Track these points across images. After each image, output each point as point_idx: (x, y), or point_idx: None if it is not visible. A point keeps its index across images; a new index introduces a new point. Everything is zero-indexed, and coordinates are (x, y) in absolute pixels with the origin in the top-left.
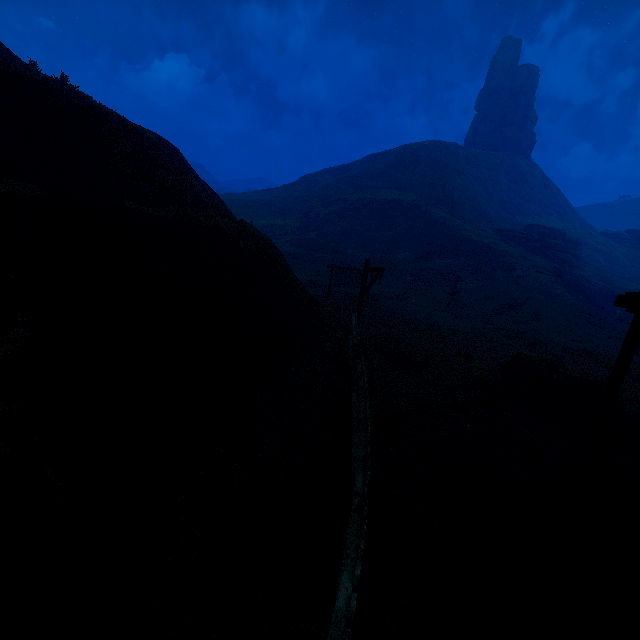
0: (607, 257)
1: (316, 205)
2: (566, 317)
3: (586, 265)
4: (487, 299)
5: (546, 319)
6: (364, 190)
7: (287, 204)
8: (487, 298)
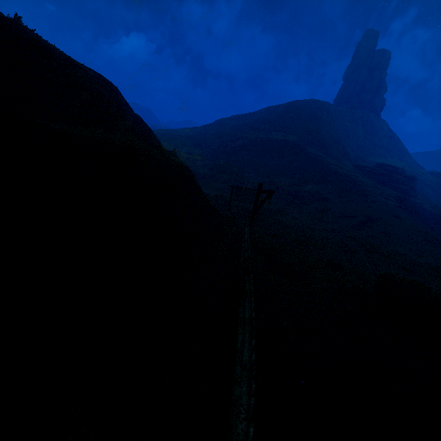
0: (434, 190)
1: (225, 140)
2: (408, 235)
3: (419, 195)
4: (348, 217)
5: (393, 235)
6: (260, 132)
7: (205, 139)
8: (348, 216)
